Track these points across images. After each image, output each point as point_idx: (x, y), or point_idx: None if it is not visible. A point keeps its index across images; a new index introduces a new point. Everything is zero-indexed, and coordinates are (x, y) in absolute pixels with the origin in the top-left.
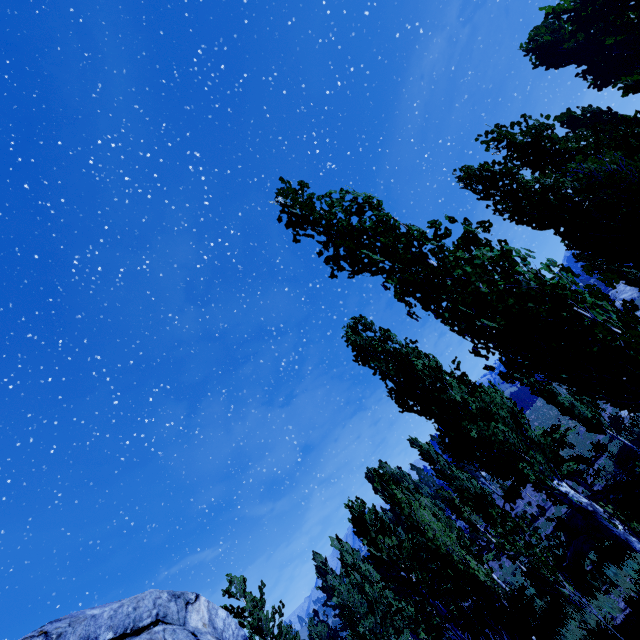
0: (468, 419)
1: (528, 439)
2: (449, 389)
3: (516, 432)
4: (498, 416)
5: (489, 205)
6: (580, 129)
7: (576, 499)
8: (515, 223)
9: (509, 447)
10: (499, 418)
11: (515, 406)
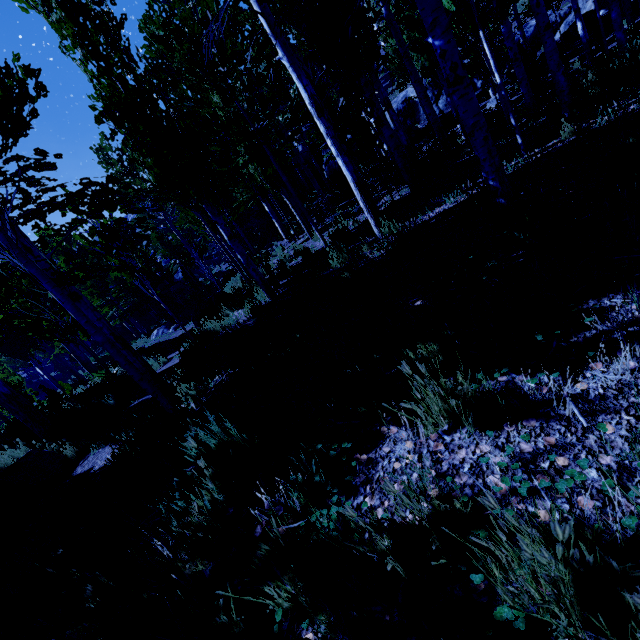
0: None
1: None
2: None
3: None
4: None
5: None
6: None
7: None
8: None
9: None
10: None
11: None
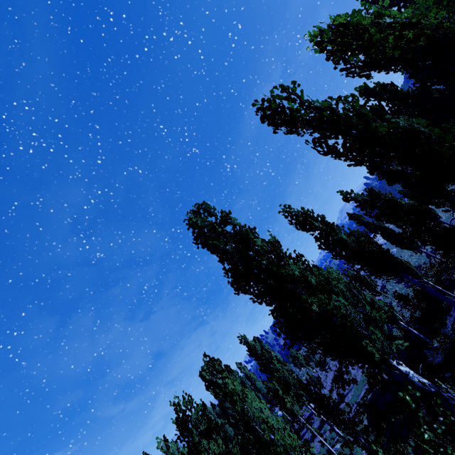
0: (307, 293)
1: (365, 315)
2: (287, 265)
3: (355, 307)
4: (338, 289)
5: (339, 63)
6: (418, 5)
7: (417, 379)
8: (365, 77)
9: (352, 321)
10: (339, 291)
11: (351, 281)
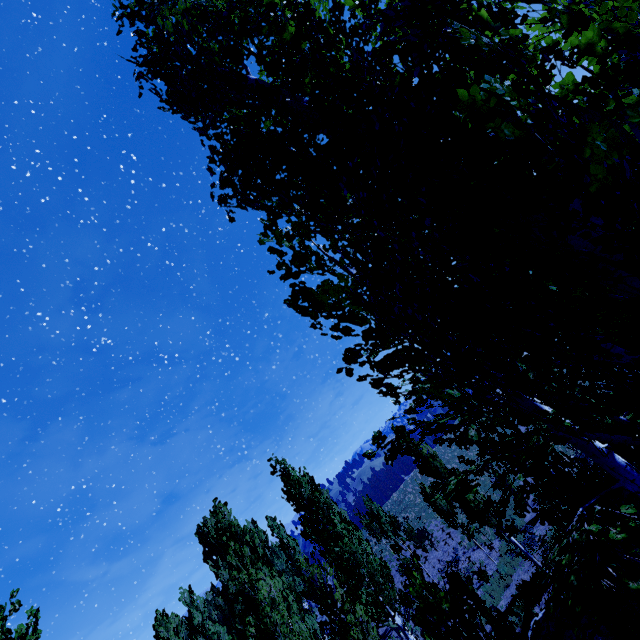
0: None
1: None
2: None
3: None
4: None
5: None
6: None
7: None
8: None
9: None
10: None
11: None
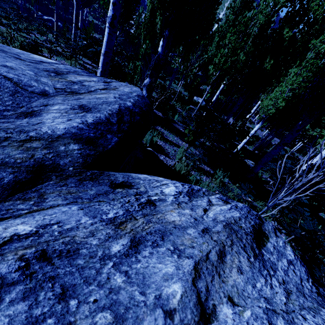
0: None
1: None
2: None
3: None
4: None
5: None
6: None
7: None
8: None
9: None
10: None
11: None
